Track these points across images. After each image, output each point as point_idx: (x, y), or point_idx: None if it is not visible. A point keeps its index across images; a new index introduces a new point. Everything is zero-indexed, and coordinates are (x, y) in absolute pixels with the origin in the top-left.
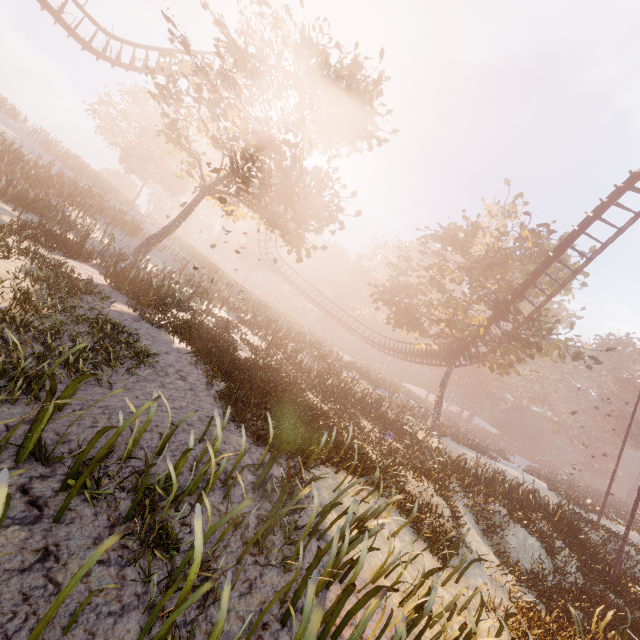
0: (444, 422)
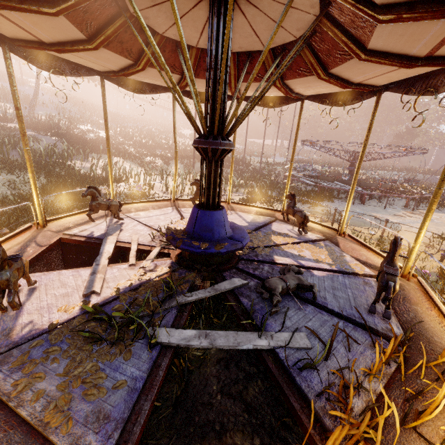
0: (253, 150)
